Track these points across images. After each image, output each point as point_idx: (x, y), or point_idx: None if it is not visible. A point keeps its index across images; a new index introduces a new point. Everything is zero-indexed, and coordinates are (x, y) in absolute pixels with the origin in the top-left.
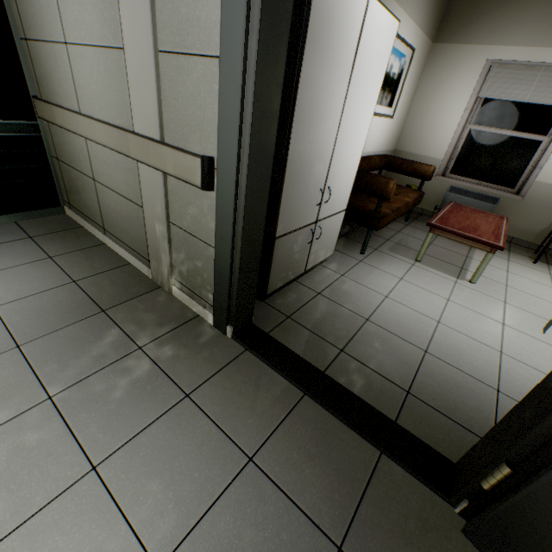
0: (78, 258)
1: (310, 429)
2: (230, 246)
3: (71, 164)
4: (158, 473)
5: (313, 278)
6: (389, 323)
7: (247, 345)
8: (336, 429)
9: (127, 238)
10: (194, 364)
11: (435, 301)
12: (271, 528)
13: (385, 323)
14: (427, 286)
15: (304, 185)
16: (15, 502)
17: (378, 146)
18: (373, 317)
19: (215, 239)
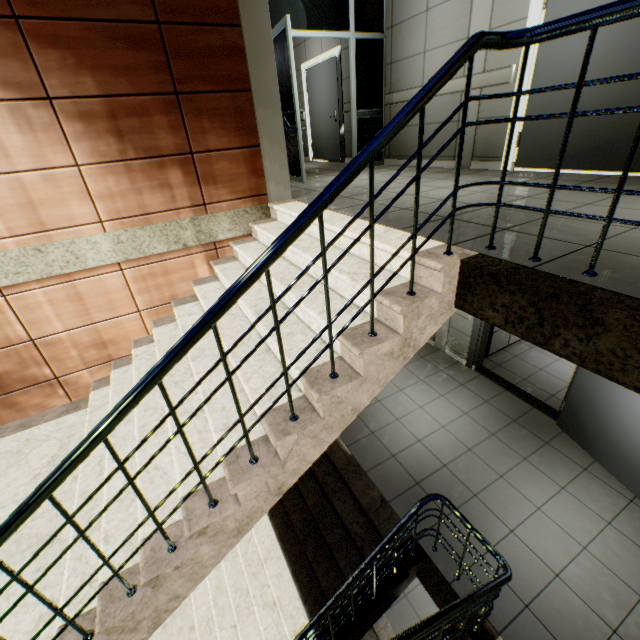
0: None
1: (507, 398)
2: (477, 337)
3: None
4: (459, 399)
5: (512, 348)
6: (553, 371)
7: (480, 373)
8: (517, 400)
9: None
10: (461, 377)
11: None
12: (493, 413)
13: (551, 372)
14: None
15: None
16: (427, 397)
17: None
18: (544, 369)
19: (470, 334)
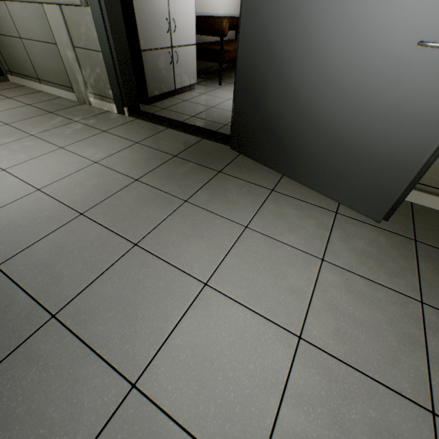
0: (27, 97)
1: (169, 136)
2: (108, 43)
3: (1, 33)
4: (92, 148)
5: (183, 96)
6: (226, 107)
7: (137, 116)
8: (182, 135)
9: (55, 78)
10: (107, 124)
11: None
12: (145, 154)
13: (223, 108)
14: None
15: (151, 12)
16: (28, 155)
17: (230, 9)
18: (217, 106)
19: (99, 43)
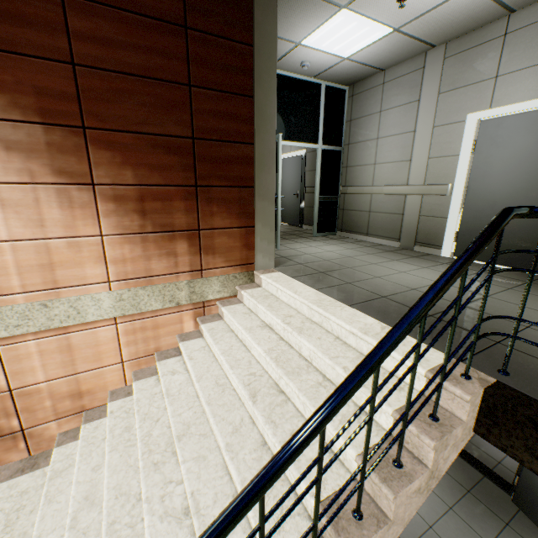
0: None
1: (456, 462)
2: None
3: None
4: None
5: None
6: None
7: None
8: (466, 465)
9: None
10: None
11: None
12: (446, 480)
13: None
14: None
15: None
16: None
17: None
18: None
19: None
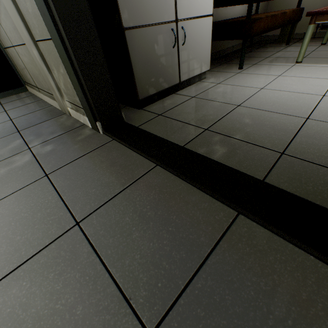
0: (21, 108)
1: (153, 194)
2: (49, 17)
3: (7, 45)
4: None
5: (190, 89)
6: (263, 104)
7: (112, 135)
8: (183, 193)
9: (42, 85)
10: (64, 154)
11: (320, 82)
12: (66, 299)
13: (259, 105)
14: (309, 75)
15: None
16: None
17: None
18: (246, 103)
19: (44, 22)
